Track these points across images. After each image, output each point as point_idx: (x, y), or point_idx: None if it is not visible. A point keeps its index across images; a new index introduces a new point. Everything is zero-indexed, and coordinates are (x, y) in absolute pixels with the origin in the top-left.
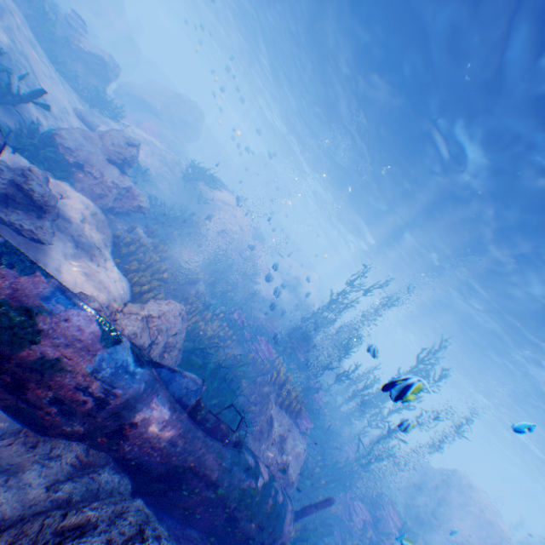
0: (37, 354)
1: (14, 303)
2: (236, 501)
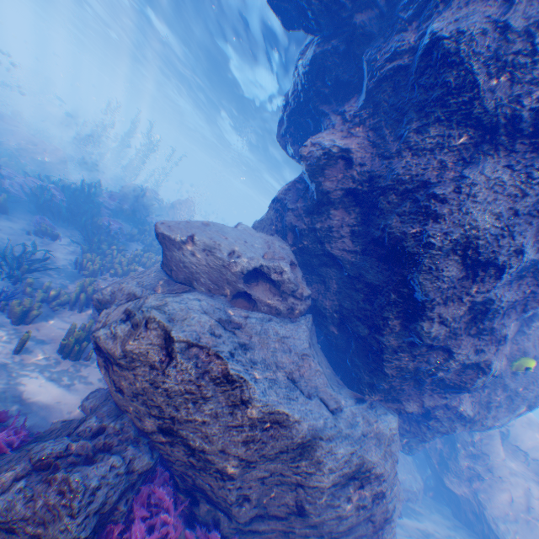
0: None
1: None
2: None
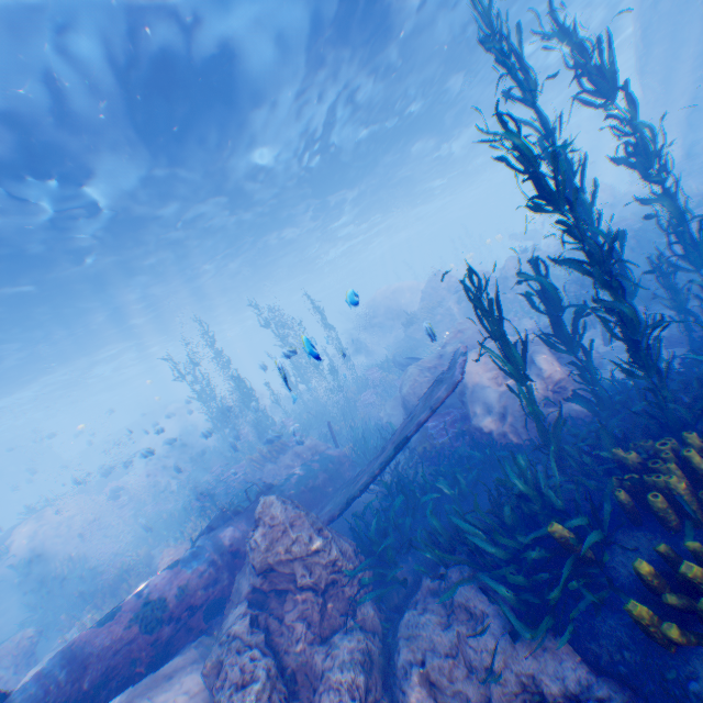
0: (173, 597)
1: (138, 610)
2: (303, 485)
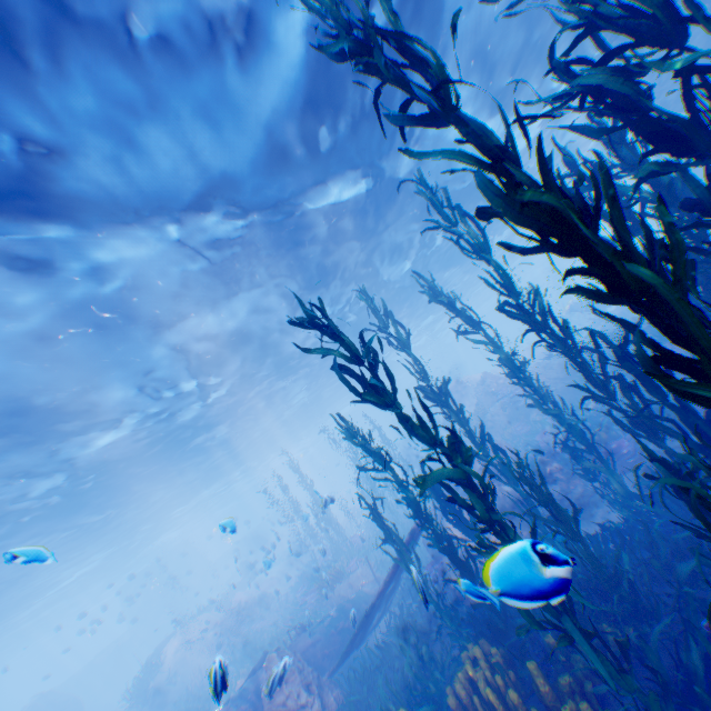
0: None
1: None
2: (333, 627)
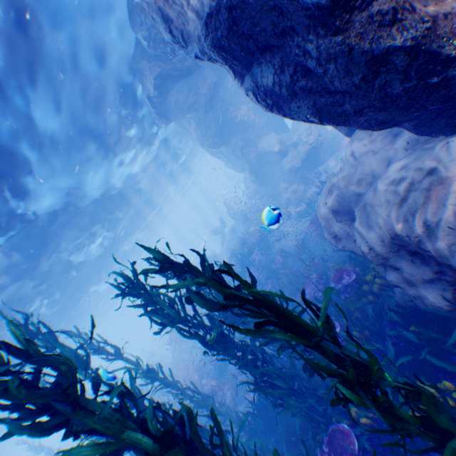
0: None
1: None
2: None
